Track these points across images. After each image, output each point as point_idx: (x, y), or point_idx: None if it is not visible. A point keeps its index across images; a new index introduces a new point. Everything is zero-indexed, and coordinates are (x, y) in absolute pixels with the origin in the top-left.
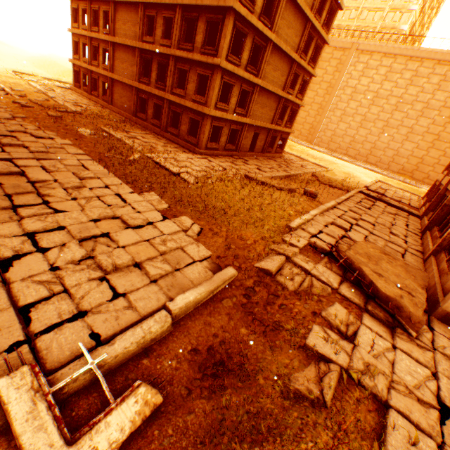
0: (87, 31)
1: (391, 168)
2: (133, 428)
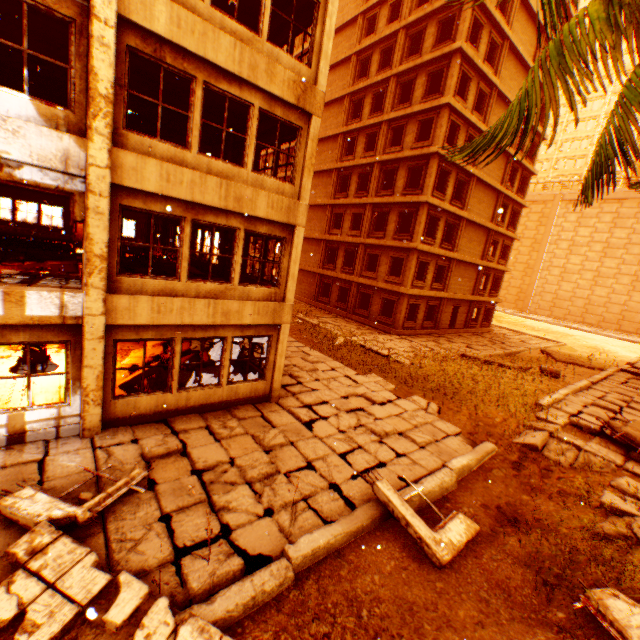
0: None
1: None
2: (467, 537)
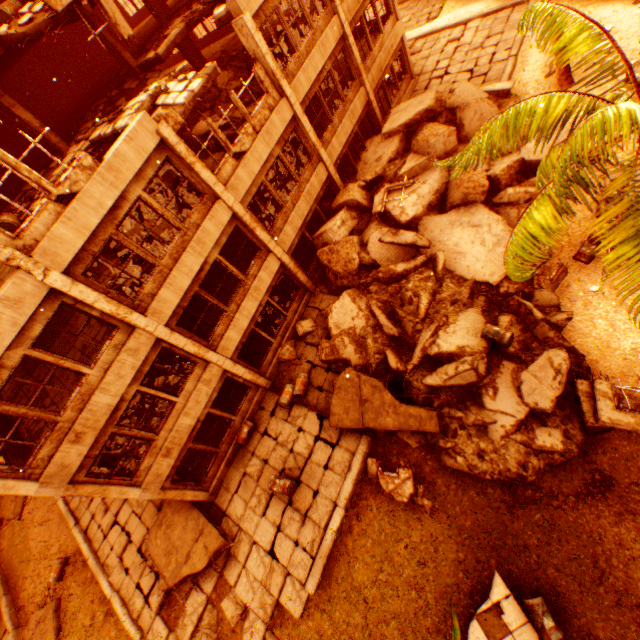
0: None
1: None
2: None
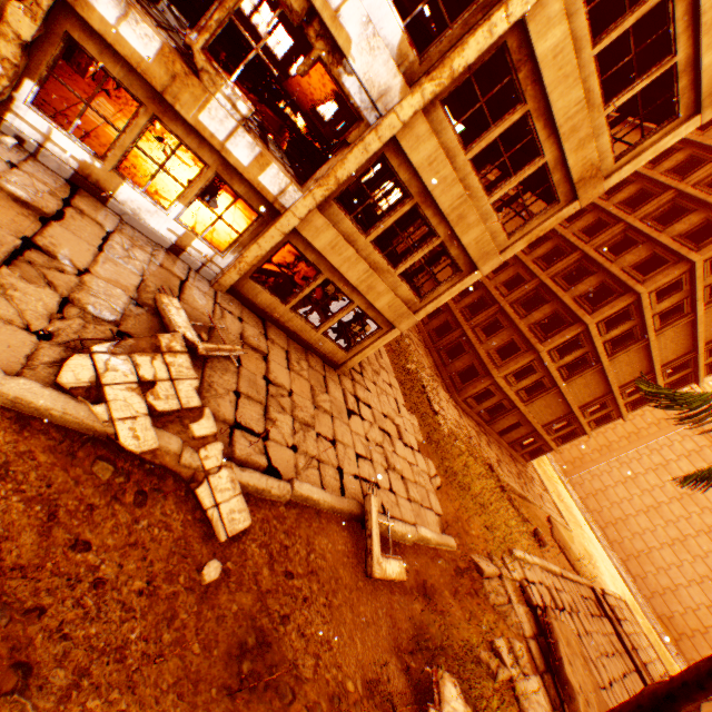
0: None
1: (653, 601)
2: (396, 577)
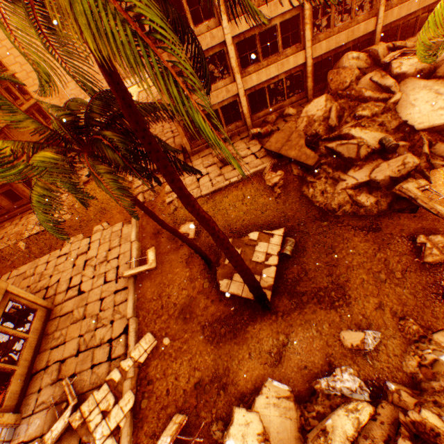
0: None
1: None
2: (155, 253)
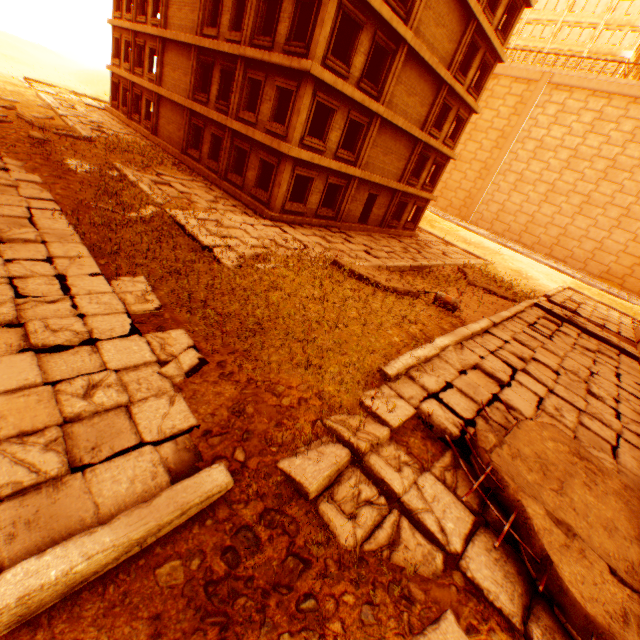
0: (132, 23)
1: (588, 269)
2: None
